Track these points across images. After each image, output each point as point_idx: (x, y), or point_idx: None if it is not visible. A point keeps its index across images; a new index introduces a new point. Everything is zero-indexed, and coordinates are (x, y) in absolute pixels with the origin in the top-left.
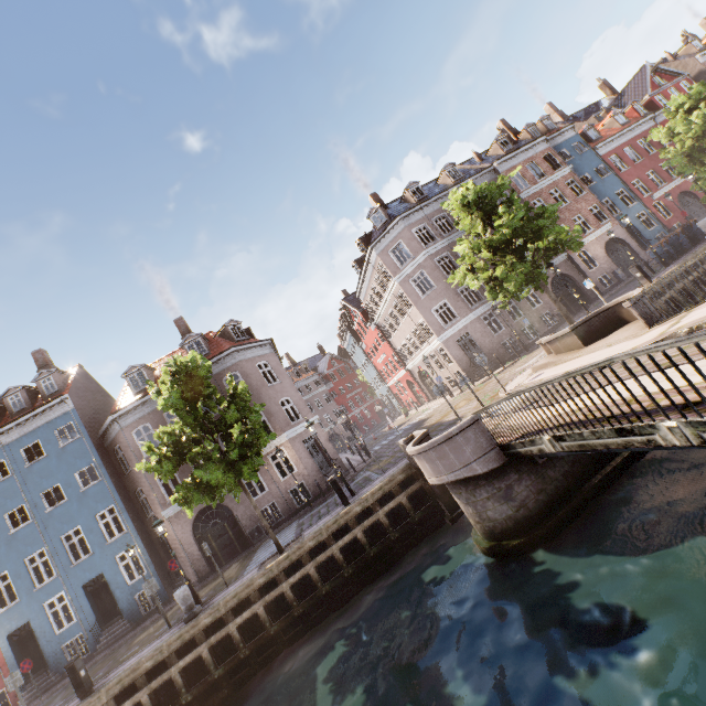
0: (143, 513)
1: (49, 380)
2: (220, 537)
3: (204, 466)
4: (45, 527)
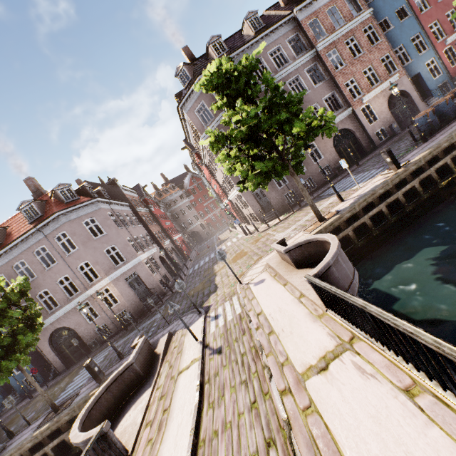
0: None
1: None
2: (70, 347)
3: None
4: None
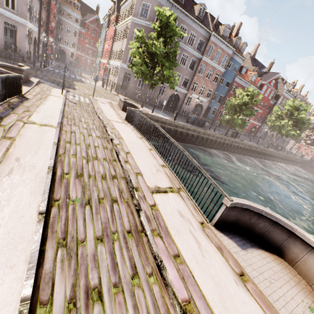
0: None
1: None
2: None
3: None
4: None
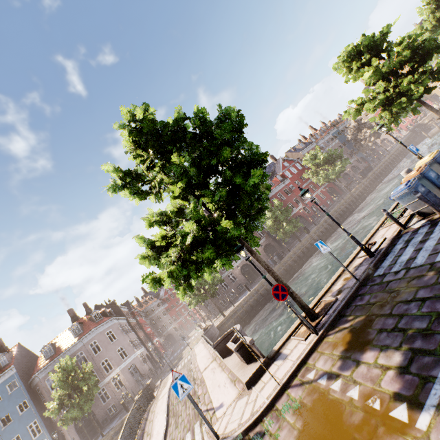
0: (51, 420)
1: (3, 358)
2: (88, 426)
3: (70, 409)
4: (2, 438)
